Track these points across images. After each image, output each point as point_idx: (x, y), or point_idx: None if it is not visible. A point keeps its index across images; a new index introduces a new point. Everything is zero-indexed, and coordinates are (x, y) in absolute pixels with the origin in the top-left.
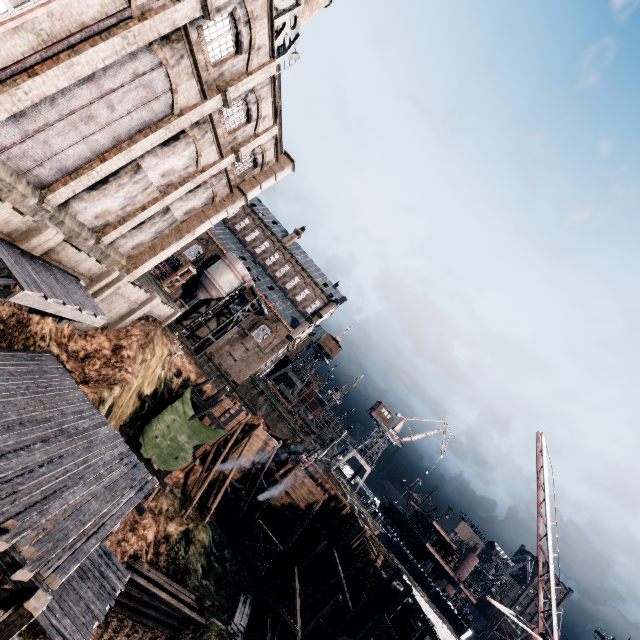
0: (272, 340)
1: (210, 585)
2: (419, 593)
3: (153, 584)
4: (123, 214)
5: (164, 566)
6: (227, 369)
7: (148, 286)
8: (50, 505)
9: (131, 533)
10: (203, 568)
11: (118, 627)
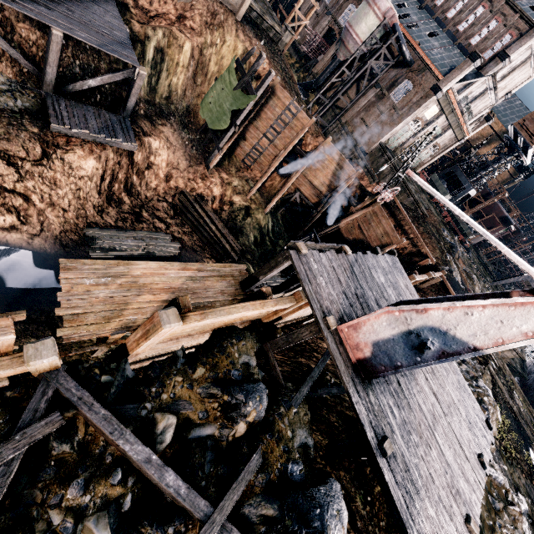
0: (412, 97)
1: (257, 251)
2: (508, 393)
3: (211, 220)
4: None
5: (225, 219)
6: (358, 137)
7: None
8: None
9: (201, 181)
10: (256, 239)
11: (180, 224)
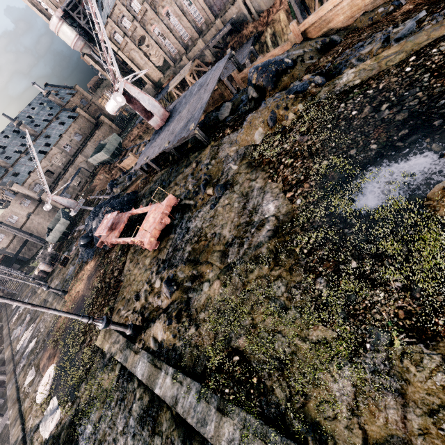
0: None
1: None
2: None
3: None
4: None
5: None
6: None
7: None
8: None
9: None
10: None
11: None
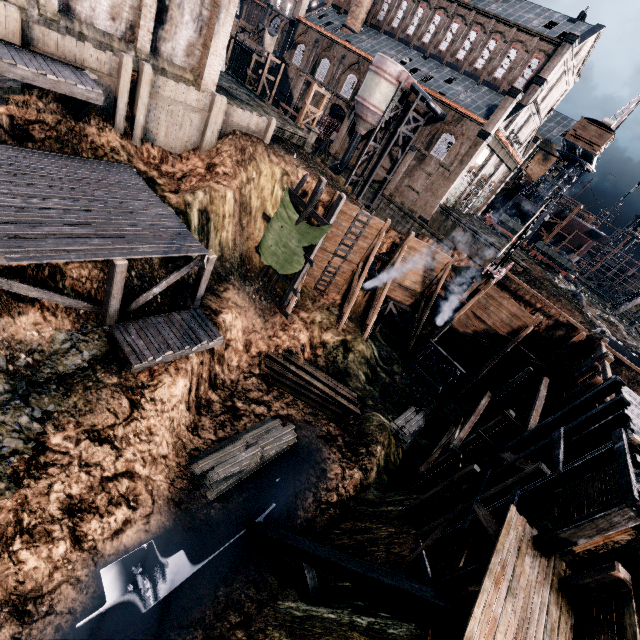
0: (458, 149)
1: (375, 390)
2: None
3: (310, 375)
4: (135, 3)
5: (323, 366)
6: (411, 206)
7: (243, 107)
8: (38, 228)
9: (282, 333)
10: (367, 375)
11: (278, 396)
